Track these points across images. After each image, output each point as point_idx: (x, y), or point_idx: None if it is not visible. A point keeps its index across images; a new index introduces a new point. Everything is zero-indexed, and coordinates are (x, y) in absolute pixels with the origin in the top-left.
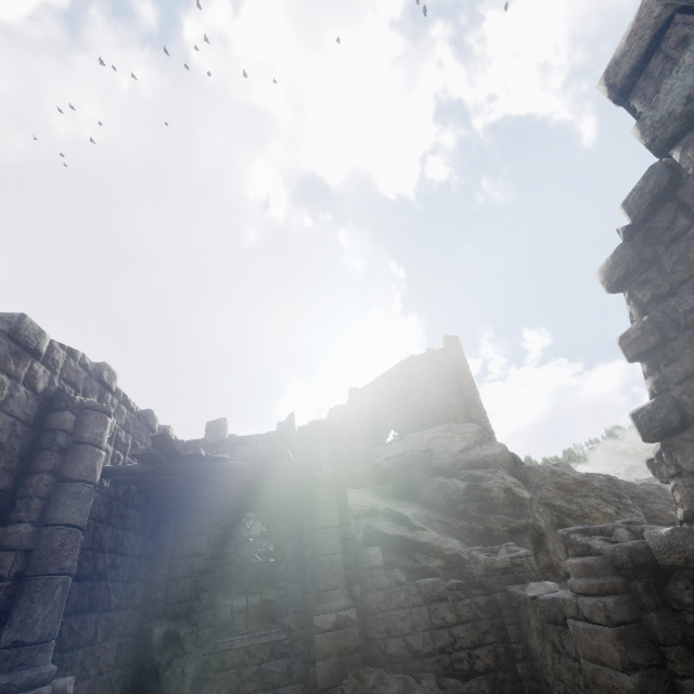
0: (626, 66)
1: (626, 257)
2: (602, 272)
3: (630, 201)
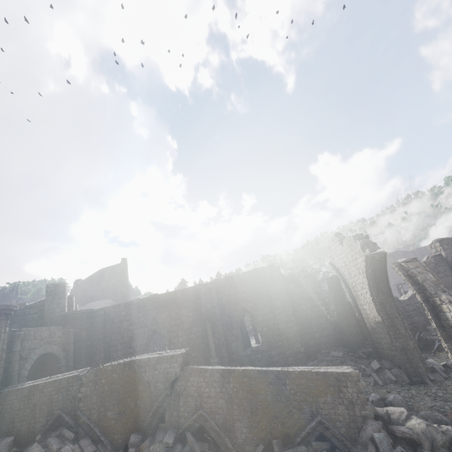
0: None
1: None
2: None
3: None
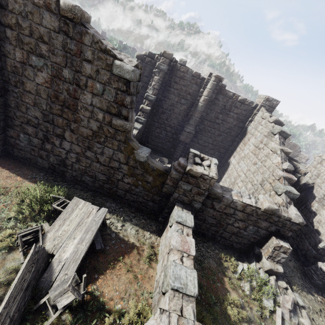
0: (165, 55)
1: (142, 58)
2: (138, 54)
3: (150, 53)
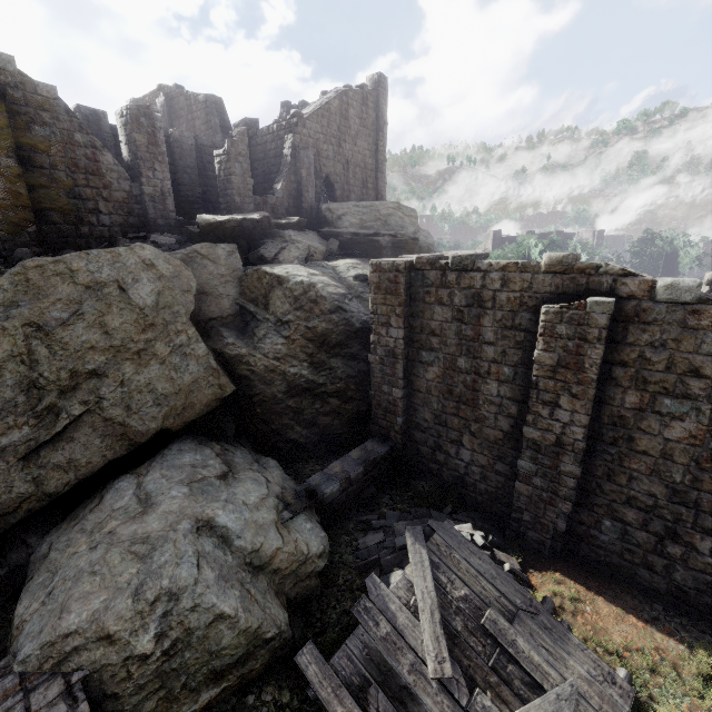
0: None
1: None
2: None
3: None
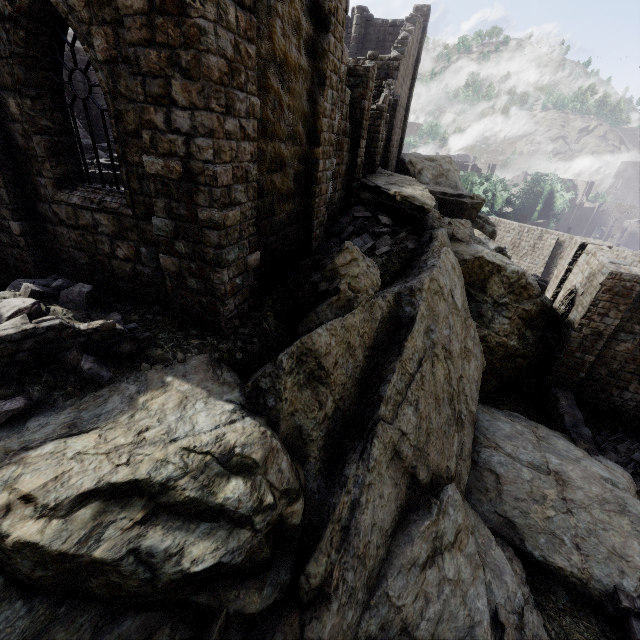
0: None
1: None
2: None
3: None
